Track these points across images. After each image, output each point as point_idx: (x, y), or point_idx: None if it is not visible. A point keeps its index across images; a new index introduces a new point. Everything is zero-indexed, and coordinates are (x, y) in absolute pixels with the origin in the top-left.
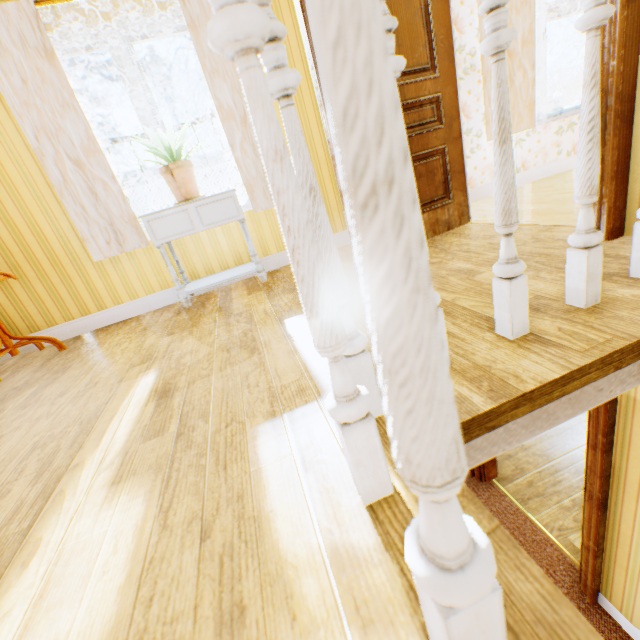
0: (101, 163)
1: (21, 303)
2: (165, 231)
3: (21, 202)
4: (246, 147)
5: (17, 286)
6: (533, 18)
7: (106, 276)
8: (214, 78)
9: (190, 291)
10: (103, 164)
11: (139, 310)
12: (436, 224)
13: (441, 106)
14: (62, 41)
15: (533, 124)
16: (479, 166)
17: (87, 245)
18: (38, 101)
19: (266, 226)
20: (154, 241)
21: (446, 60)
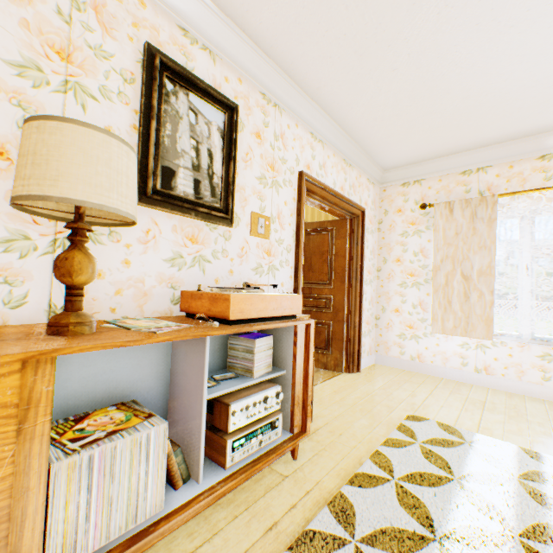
0: None
1: None
2: None
3: None
4: None
5: None
6: (494, 258)
7: None
8: None
9: None
10: None
11: None
12: (317, 361)
13: (331, 301)
14: None
15: (491, 337)
16: (431, 348)
17: None
18: None
19: None
20: None
21: (340, 281)
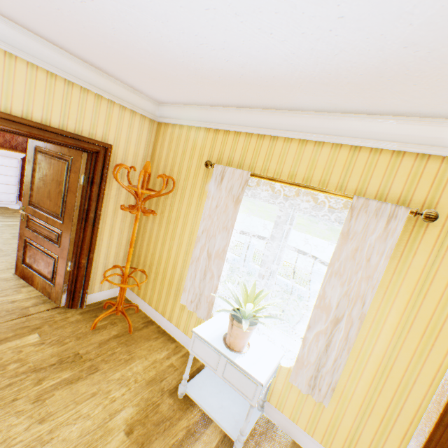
0: (219, 264)
1: (148, 284)
2: (199, 350)
3: (179, 248)
4: (321, 338)
5: (152, 277)
6: None
7: (182, 309)
8: (334, 276)
9: (188, 391)
10: (220, 265)
11: (182, 340)
12: None
13: None
14: (255, 192)
15: None
16: None
17: (183, 292)
18: (215, 217)
19: (295, 392)
20: (190, 347)
21: None
